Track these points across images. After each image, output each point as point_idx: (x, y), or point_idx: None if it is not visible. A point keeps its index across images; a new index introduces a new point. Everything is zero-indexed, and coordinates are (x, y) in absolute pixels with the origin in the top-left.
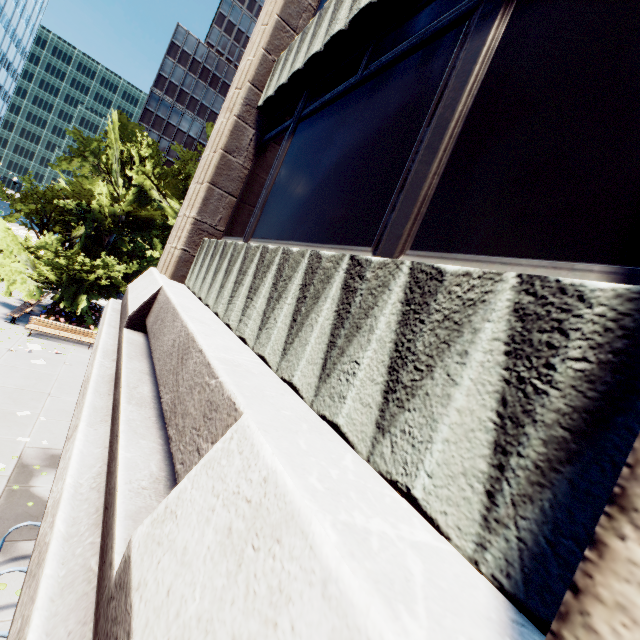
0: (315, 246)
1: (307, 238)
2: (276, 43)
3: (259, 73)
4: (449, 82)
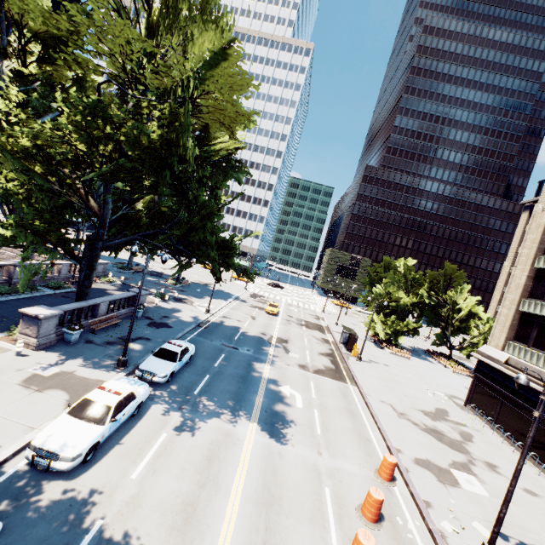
0: None
1: None
2: (522, 295)
3: (518, 303)
4: None
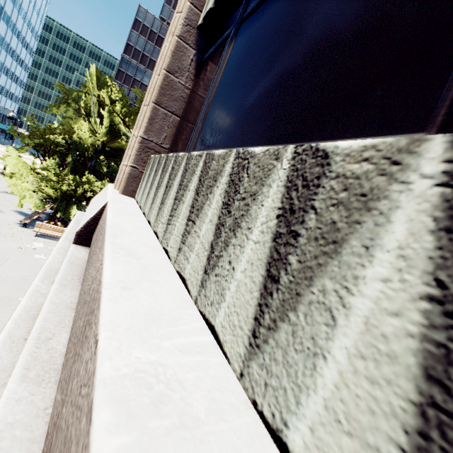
0: None
1: (264, 139)
2: None
3: None
4: None
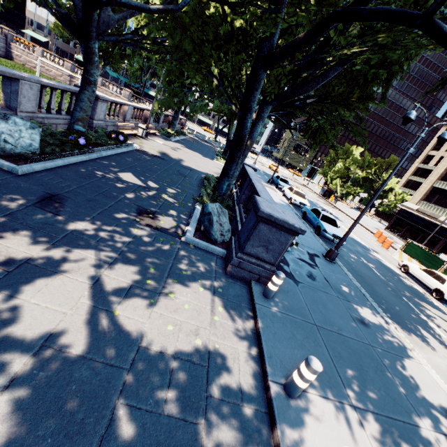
0: (443, 208)
1: (442, 207)
2: (437, 179)
3: (434, 182)
4: None
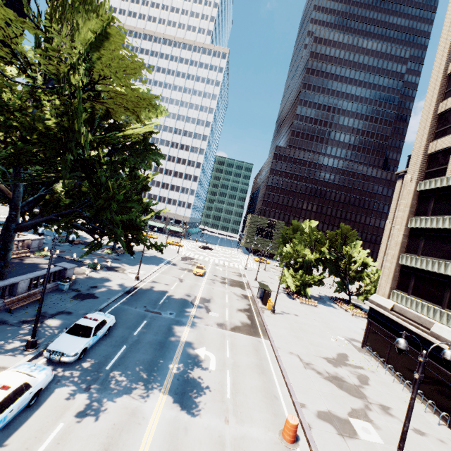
0: (430, 303)
1: (428, 301)
2: (400, 251)
3: (398, 257)
4: (446, 290)
